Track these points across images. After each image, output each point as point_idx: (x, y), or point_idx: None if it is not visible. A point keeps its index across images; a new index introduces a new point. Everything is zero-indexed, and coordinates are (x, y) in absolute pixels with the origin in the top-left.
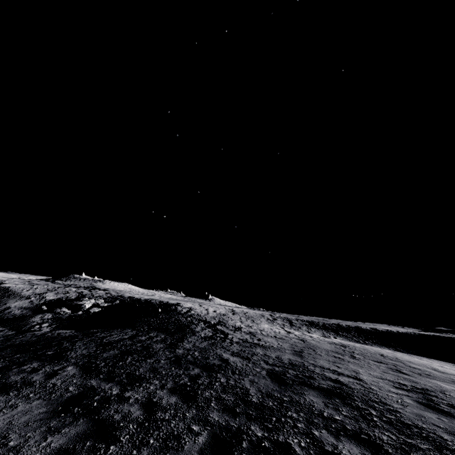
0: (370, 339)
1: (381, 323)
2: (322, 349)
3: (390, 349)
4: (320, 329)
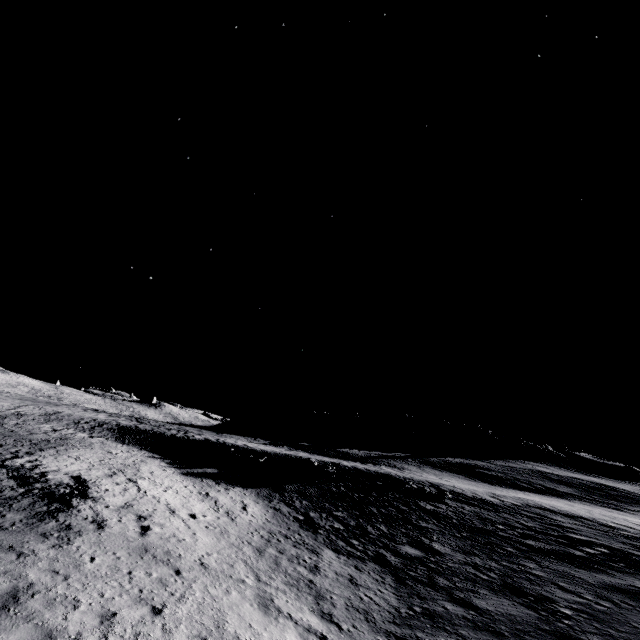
0: (143, 441)
1: (254, 437)
2: (19, 437)
3: (139, 447)
4: (115, 432)
